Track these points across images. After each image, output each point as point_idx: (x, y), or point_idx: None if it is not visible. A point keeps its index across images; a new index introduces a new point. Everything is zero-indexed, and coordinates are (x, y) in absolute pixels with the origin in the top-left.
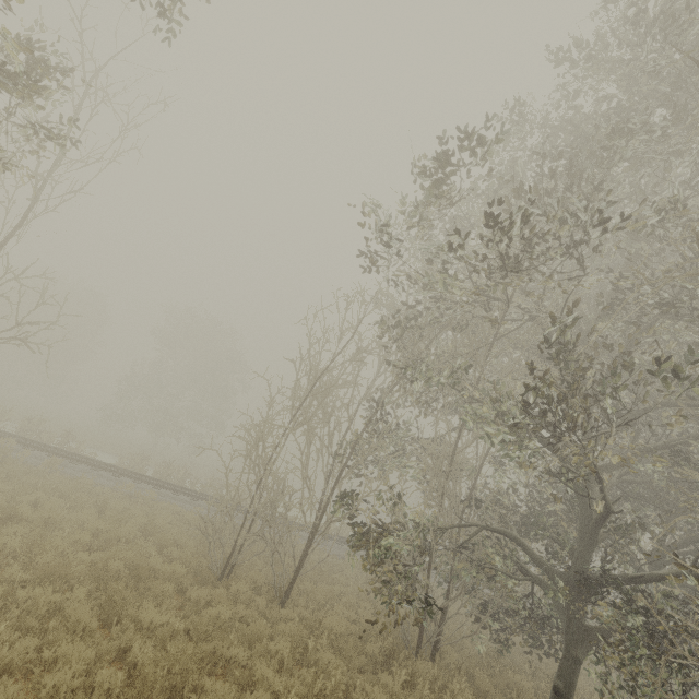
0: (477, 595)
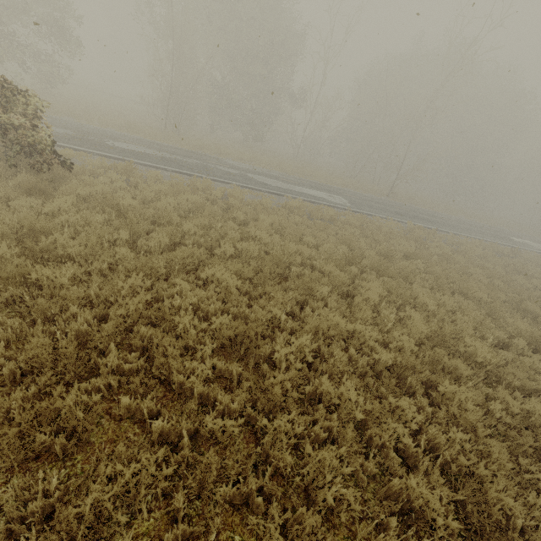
0: None
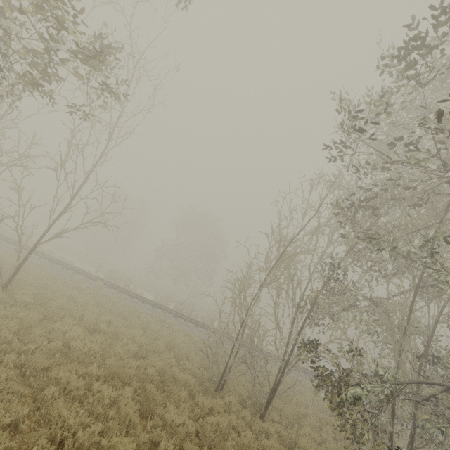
0: (443, 447)
